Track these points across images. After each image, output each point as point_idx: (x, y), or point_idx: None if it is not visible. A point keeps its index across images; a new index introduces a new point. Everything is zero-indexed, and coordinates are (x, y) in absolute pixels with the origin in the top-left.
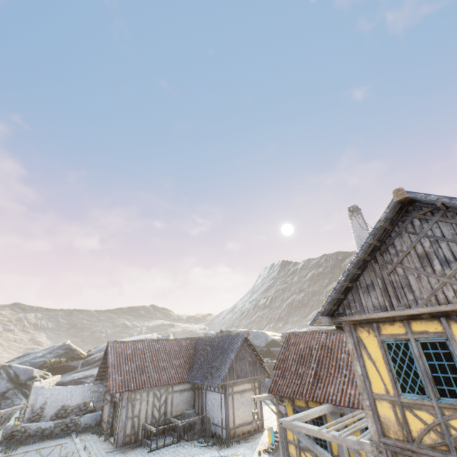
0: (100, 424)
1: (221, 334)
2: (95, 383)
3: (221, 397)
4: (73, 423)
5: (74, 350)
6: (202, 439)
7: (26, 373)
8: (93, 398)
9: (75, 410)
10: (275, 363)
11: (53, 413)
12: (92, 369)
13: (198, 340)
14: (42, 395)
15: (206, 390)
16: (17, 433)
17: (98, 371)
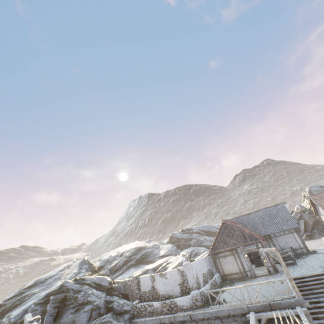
0: (224, 280)
1: (259, 209)
2: (210, 254)
3: (293, 234)
4: (215, 283)
5: (91, 264)
6: (296, 257)
7: (102, 280)
8: (209, 265)
9: (208, 275)
10: (321, 207)
11: (202, 280)
12: (127, 271)
13: (237, 219)
14: (193, 269)
15: (275, 237)
16: (202, 297)
17: (213, 244)
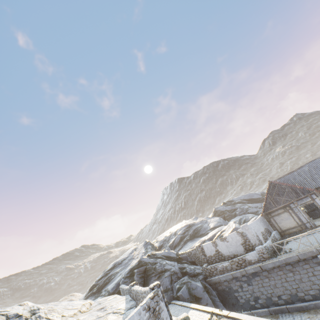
0: (283, 235)
1: (304, 164)
2: (263, 215)
3: None
4: (275, 239)
5: (153, 244)
6: None
7: (169, 253)
8: (265, 225)
9: (266, 233)
10: None
11: (262, 238)
12: (185, 245)
13: (281, 179)
14: (251, 229)
15: None
16: (267, 251)
17: (264, 205)
